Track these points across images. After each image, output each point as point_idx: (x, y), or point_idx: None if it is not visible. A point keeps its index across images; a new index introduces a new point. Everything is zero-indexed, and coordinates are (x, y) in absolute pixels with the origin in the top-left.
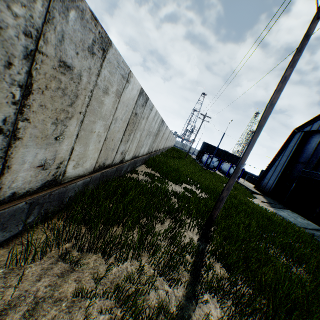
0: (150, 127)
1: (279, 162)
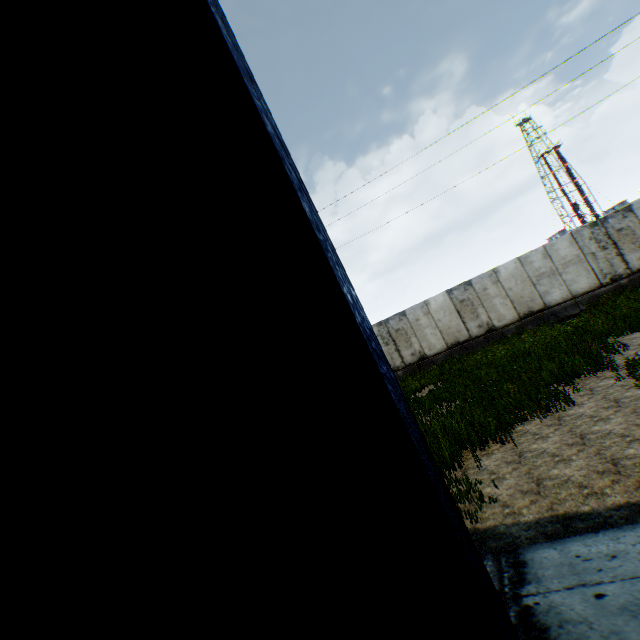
0: None
1: None
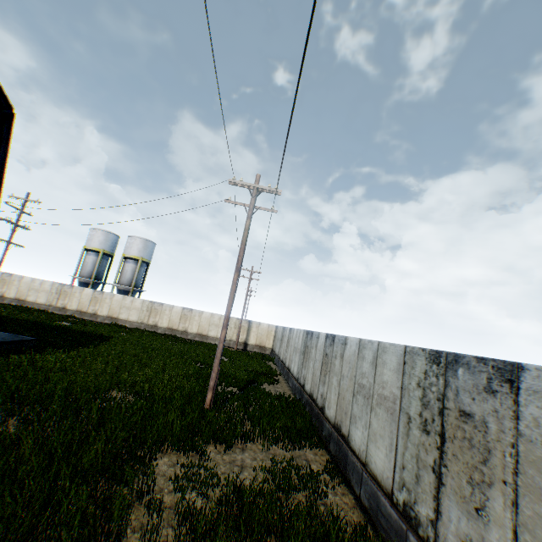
0: (359, 374)
1: None
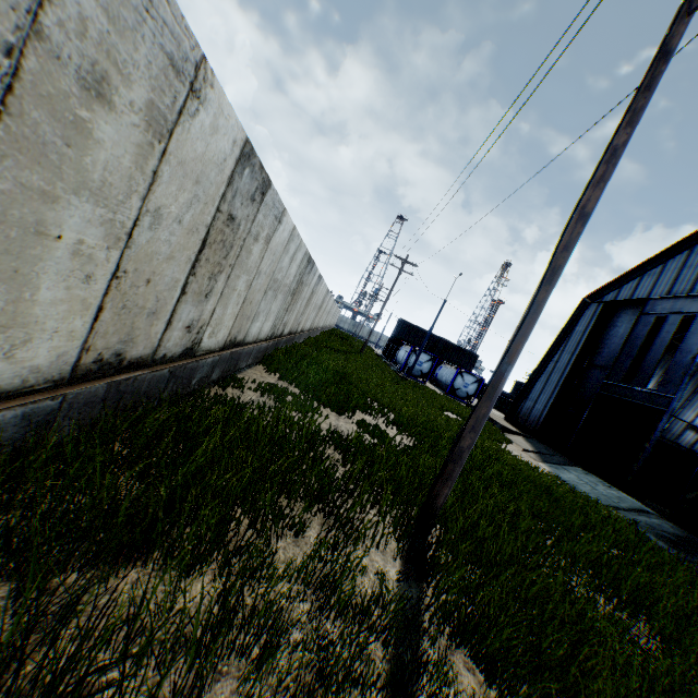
0: (278, 268)
1: (555, 364)
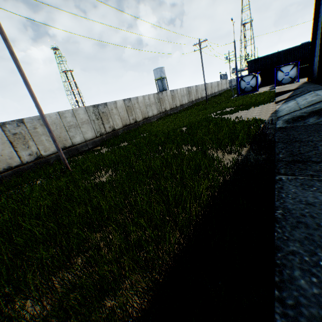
0: (66, 123)
1: (319, 18)
